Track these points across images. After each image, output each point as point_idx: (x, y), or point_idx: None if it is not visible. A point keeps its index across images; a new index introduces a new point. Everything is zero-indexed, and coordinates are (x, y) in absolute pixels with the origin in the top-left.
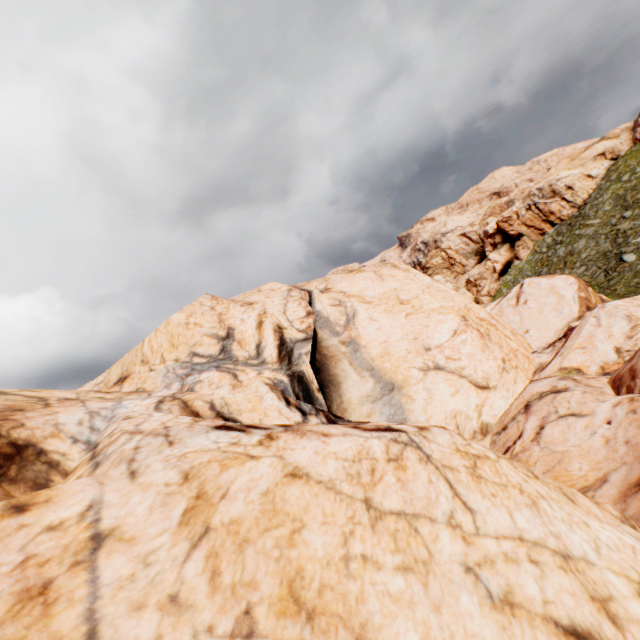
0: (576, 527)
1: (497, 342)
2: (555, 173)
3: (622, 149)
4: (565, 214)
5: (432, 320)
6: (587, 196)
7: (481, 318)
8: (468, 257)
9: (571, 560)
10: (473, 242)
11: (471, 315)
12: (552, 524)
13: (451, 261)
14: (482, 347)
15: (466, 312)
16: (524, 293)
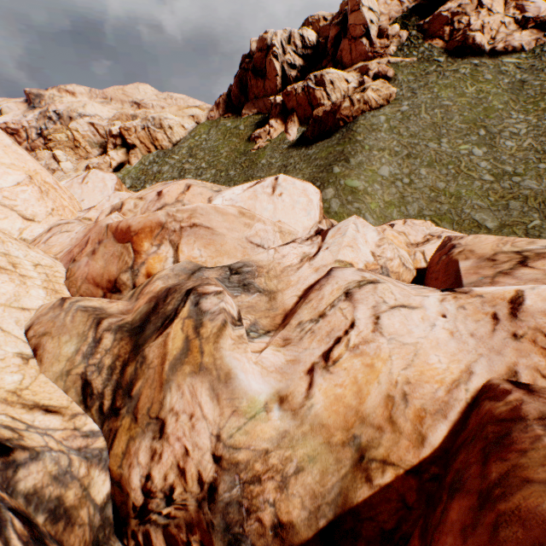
0: (22, 251)
1: (54, 199)
2: (166, 113)
3: (202, 120)
4: (165, 145)
5: (0, 170)
6: (180, 139)
7: (47, 182)
8: (94, 146)
9: (9, 255)
10: (101, 135)
11: (39, 177)
12: (9, 248)
13: (77, 143)
14: (39, 198)
15: (35, 174)
16: (89, 177)
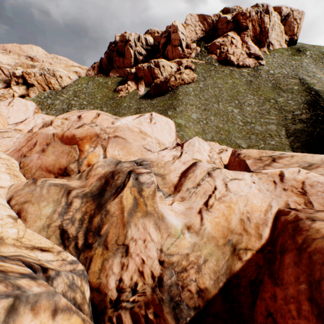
0: None
1: None
2: (58, 67)
3: (83, 75)
4: (56, 87)
5: None
6: (67, 85)
7: None
8: None
9: None
10: (5, 75)
11: None
12: None
13: None
14: None
15: None
16: (14, 102)
